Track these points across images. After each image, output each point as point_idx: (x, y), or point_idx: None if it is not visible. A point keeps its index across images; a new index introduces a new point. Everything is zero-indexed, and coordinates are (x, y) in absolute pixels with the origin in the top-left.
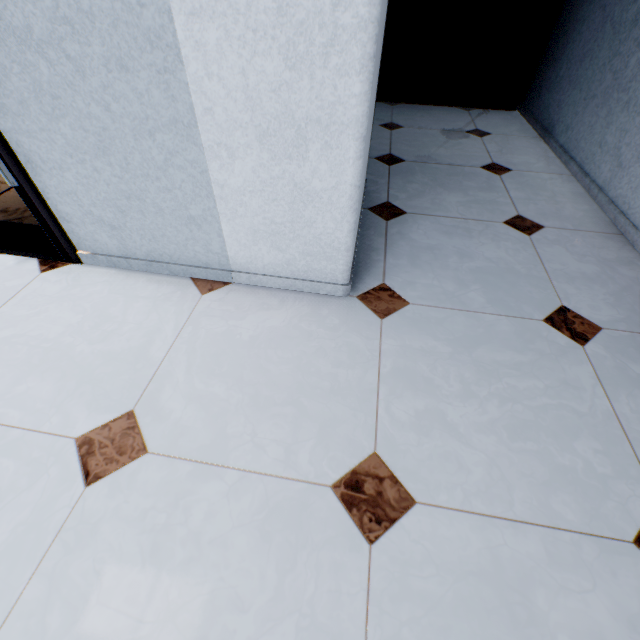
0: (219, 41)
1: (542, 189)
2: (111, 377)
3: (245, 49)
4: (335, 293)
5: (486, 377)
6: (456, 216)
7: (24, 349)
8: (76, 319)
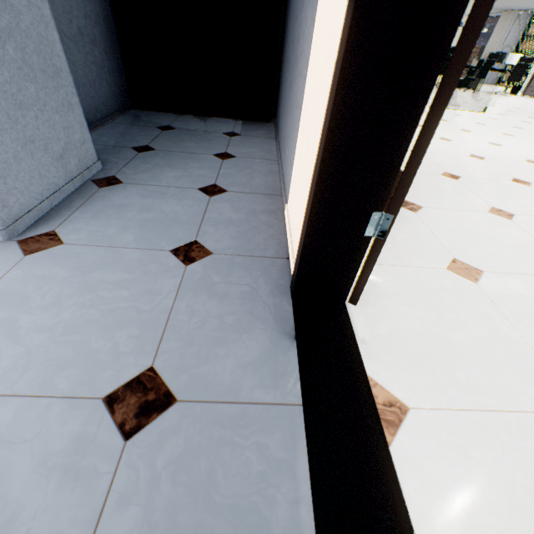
0: None
1: (248, 168)
2: None
3: None
4: None
5: (83, 292)
6: (164, 185)
7: None
8: None
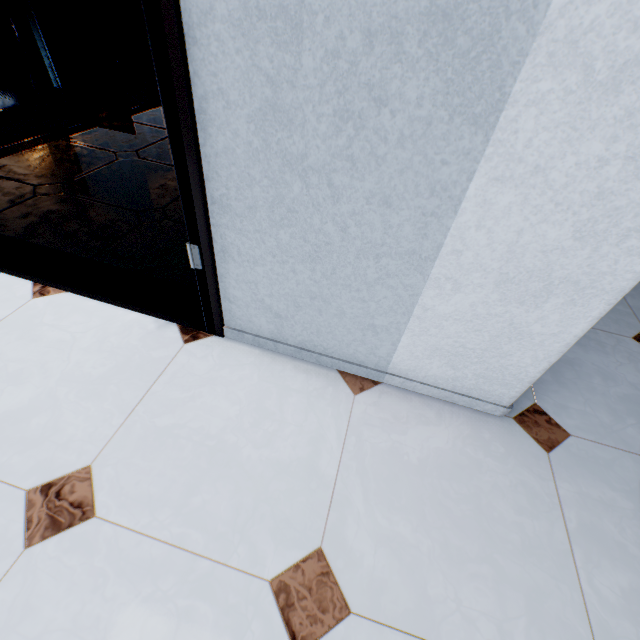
0: (510, 204)
1: None
2: (287, 497)
3: (535, 215)
4: (492, 411)
5: None
6: None
7: (188, 445)
8: (233, 411)
